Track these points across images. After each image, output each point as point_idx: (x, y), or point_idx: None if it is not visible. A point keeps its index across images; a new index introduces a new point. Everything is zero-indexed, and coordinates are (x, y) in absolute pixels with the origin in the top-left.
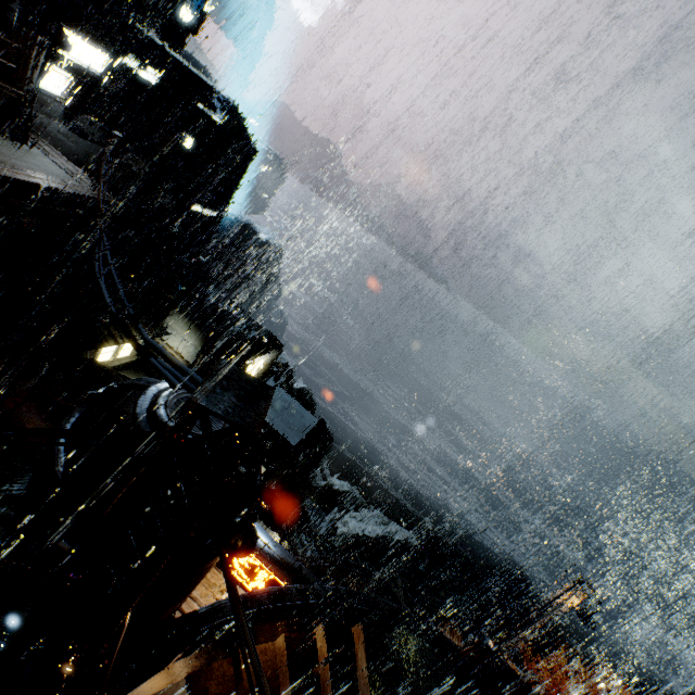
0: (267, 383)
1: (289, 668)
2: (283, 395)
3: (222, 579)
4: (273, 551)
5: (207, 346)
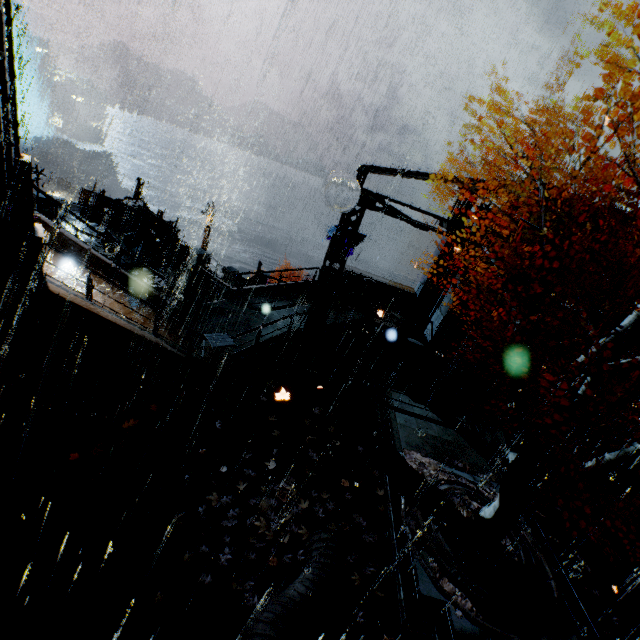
0: None
1: None
2: None
3: None
4: None
5: None
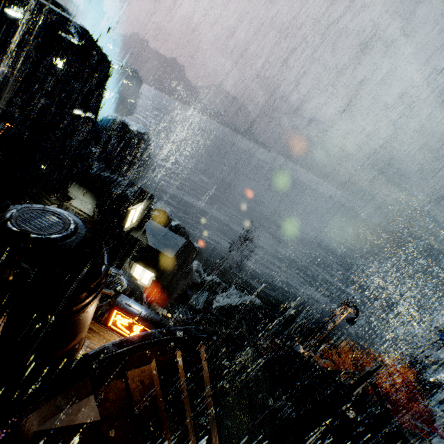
0: (149, 222)
1: (159, 377)
2: (161, 228)
3: (114, 336)
4: (141, 312)
5: (99, 203)
